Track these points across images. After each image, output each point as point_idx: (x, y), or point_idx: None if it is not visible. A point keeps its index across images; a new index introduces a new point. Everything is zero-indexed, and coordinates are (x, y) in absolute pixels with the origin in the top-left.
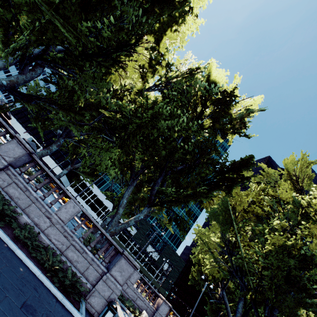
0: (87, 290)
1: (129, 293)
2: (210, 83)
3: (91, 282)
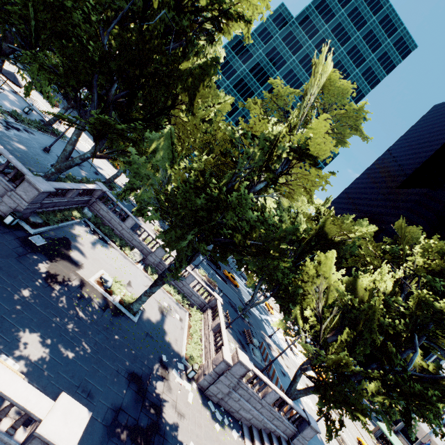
0: None
1: (124, 235)
2: None
3: (2, 196)
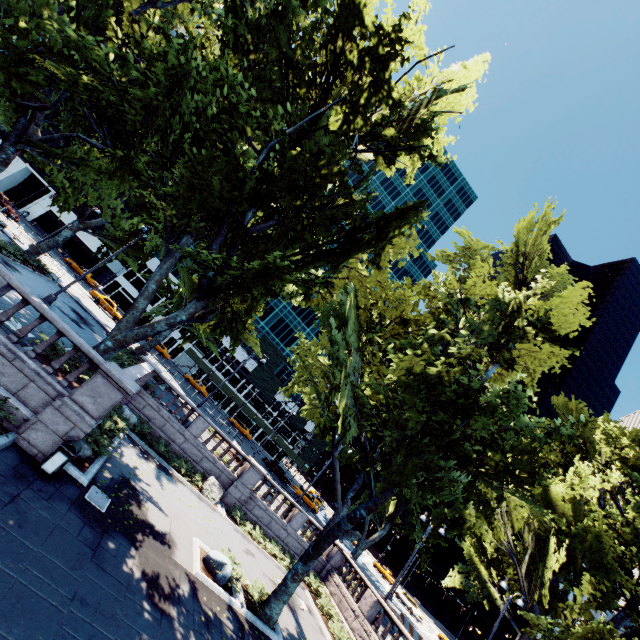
0: (10, 417)
1: (187, 451)
2: (346, 4)
3: (34, 408)
